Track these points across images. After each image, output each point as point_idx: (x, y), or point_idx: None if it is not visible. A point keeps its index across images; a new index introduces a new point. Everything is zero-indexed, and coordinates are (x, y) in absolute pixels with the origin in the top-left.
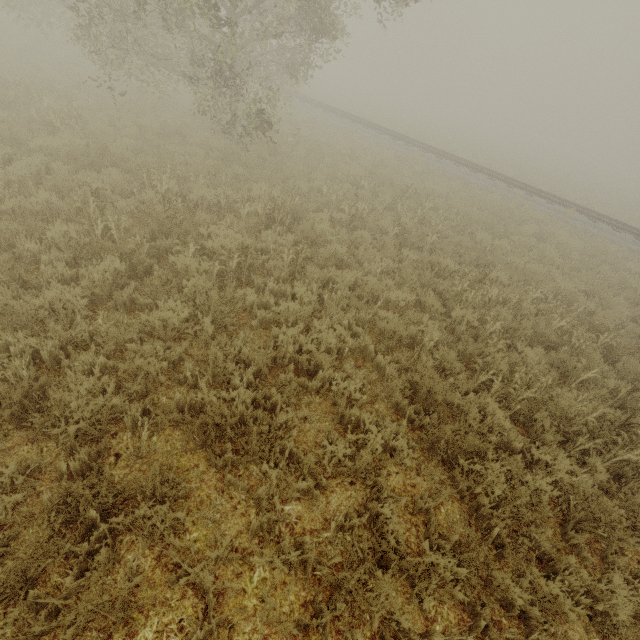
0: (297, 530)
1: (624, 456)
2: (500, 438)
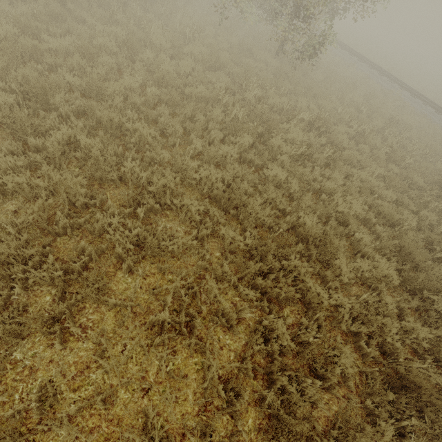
0: None
1: None
2: None
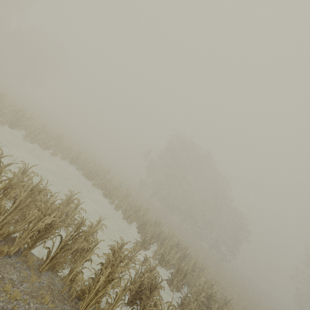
0: None
1: None
2: None
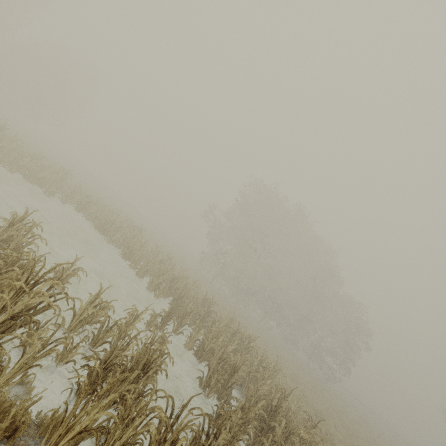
0: None
1: None
2: None
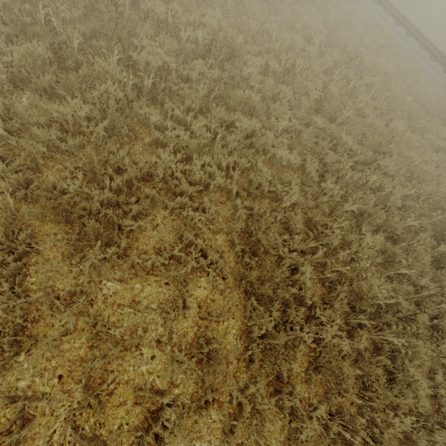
0: (109, 300)
1: (389, 338)
2: (299, 292)
